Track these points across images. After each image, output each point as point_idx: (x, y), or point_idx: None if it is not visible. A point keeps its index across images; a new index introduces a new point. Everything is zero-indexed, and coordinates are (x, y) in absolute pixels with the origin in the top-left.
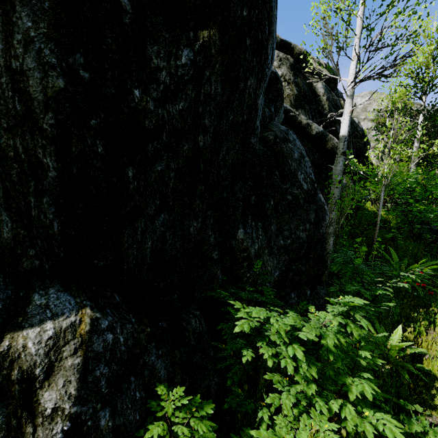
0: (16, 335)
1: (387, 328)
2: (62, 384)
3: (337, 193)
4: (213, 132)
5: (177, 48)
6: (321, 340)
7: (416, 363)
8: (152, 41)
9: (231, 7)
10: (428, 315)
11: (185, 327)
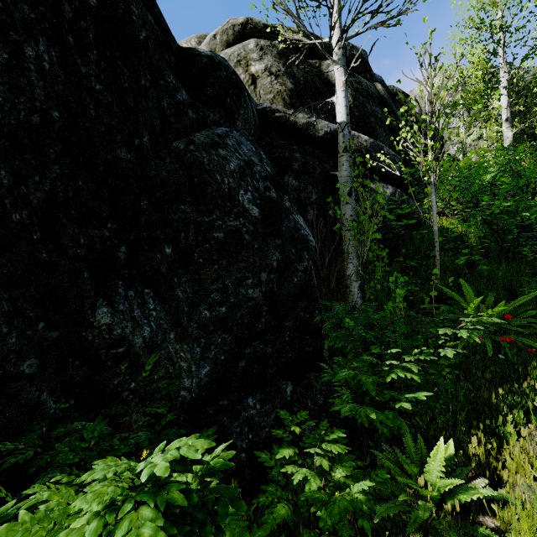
0: None
1: (439, 436)
2: None
3: (348, 212)
4: None
5: None
6: None
7: (478, 525)
8: None
9: None
10: (523, 399)
11: None
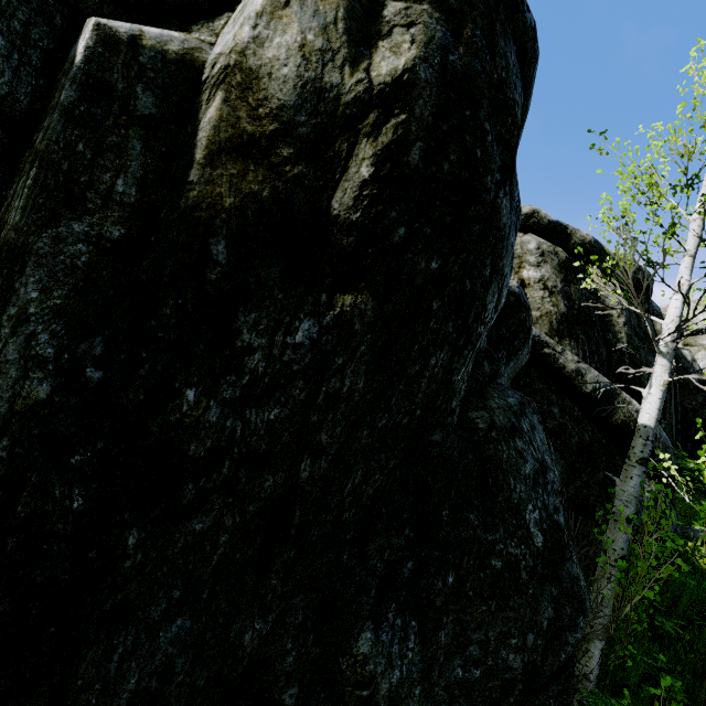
0: None
1: None
2: None
3: (620, 541)
4: (335, 452)
5: (294, 315)
6: None
7: None
8: (251, 305)
9: (407, 258)
10: None
11: None
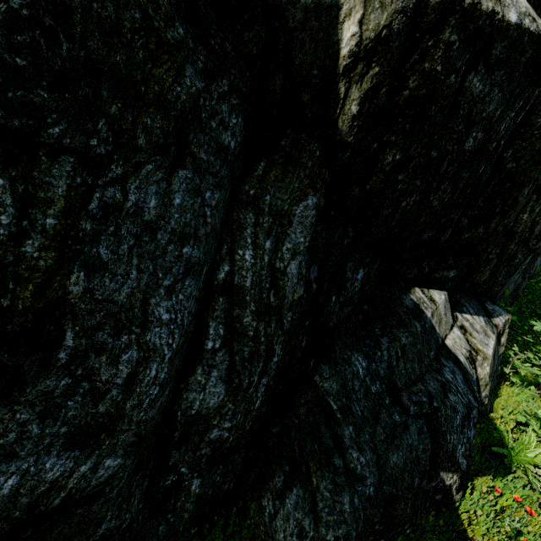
0: (493, 319)
1: None
2: (504, 337)
3: None
4: None
5: None
6: None
7: None
8: None
9: None
10: None
11: None
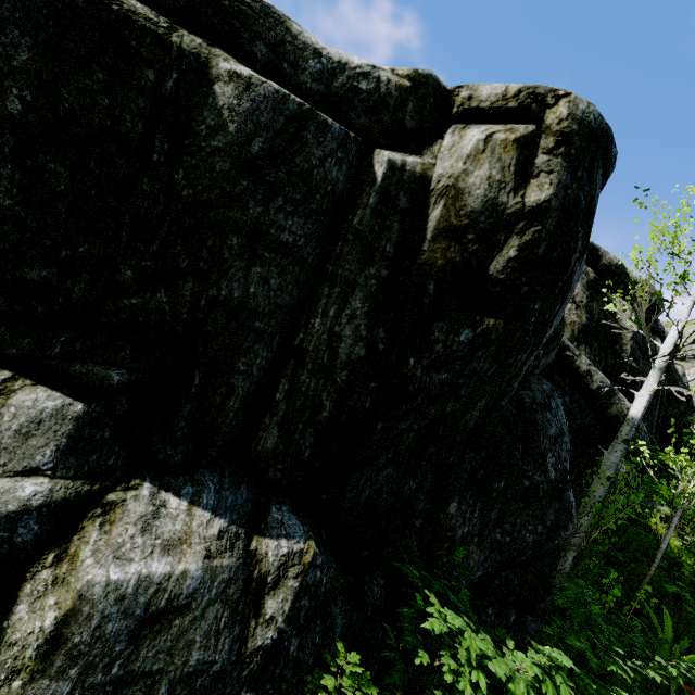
0: (261, 539)
1: None
2: (282, 599)
3: (599, 491)
4: (464, 401)
5: (460, 325)
6: (509, 683)
7: None
8: (441, 318)
9: (525, 303)
10: None
11: (366, 592)
